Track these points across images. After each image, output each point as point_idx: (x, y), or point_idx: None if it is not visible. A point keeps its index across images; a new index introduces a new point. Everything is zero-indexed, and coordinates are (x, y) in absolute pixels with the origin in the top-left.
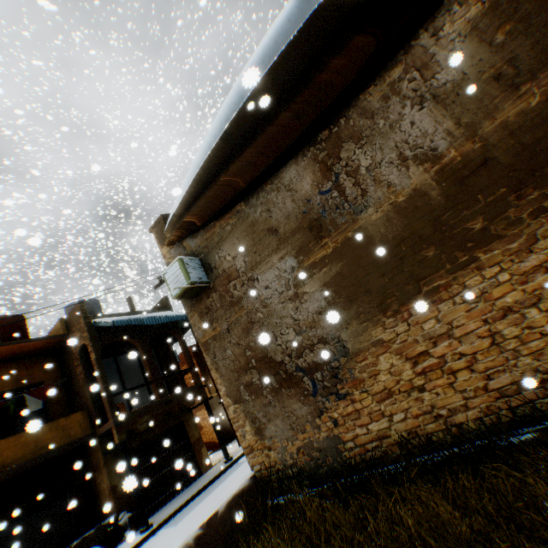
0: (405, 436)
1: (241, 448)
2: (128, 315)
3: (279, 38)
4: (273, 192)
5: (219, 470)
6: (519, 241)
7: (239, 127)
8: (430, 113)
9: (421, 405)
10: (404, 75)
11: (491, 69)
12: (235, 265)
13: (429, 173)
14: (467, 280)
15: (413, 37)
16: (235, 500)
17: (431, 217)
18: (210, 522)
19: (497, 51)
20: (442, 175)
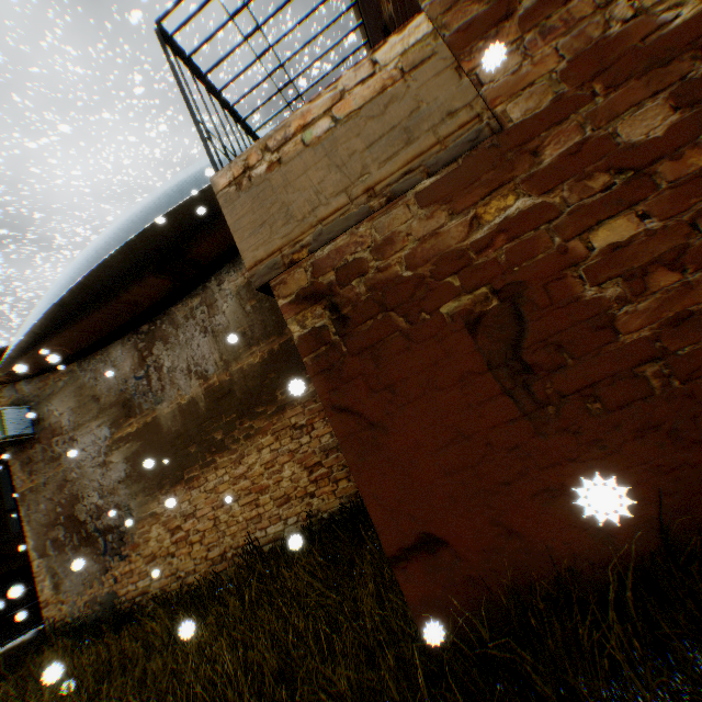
0: (159, 591)
1: None
2: None
3: (108, 244)
4: (103, 363)
5: None
6: (237, 454)
7: (76, 298)
8: (209, 342)
9: (172, 567)
10: (200, 306)
11: (242, 327)
12: (62, 422)
13: (202, 388)
14: (209, 475)
15: (209, 279)
16: (8, 653)
17: (198, 423)
18: None
19: (247, 316)
20: (208, 392)
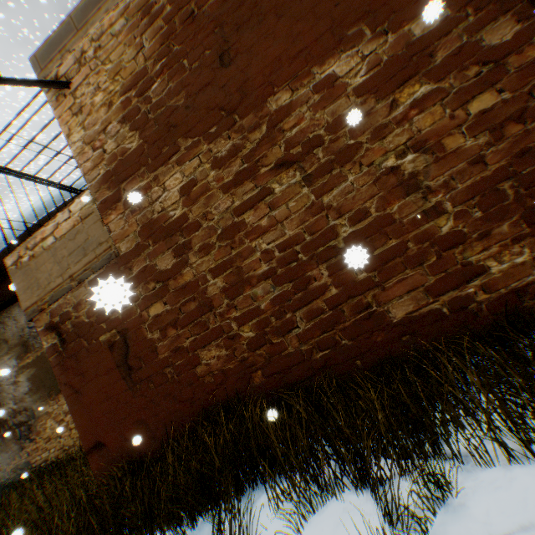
0: (55, 459)
1: None
2: None
3: None
4: (9, 318)
5: None
6: None
7: None
8: None
9: (61, 444)
10: None
11: None
12: None
13: None
14: None
15: None
16: None
17: None
18: None
19: None
20: None
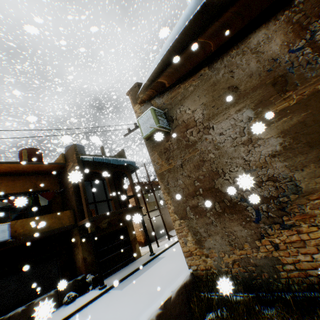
0: None
1: (159, 248)
2: (101, 157)
3: None
4: (238, 56)
5: (147, 260)
6: None
7: None
8: None
9: None
10: None
11: None
12: (194, 117)
13: None
14: None
15: None
16: (182, 290)
17: None
18: (166, 305)
19: None
20: None
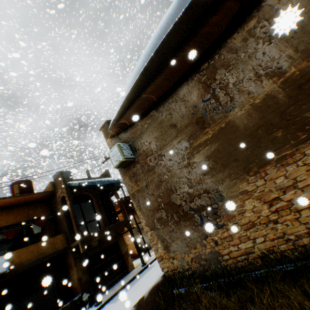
0: (264, 252)
1: (150, 257)
2: (87, 180)
3: (177, 10)
4: (173, 102)
5: (139, 270)
6: None
7: (152, 65)
8: (275, 46)
9: (275, 232)
10: (257, 25)
11: None
12: (150, 147)
13: (276, 83)
14: (306, 150)
15: (263, 0)
16: (154, 289)
17: (279, 111)
18: (139, 303)
19: None
20: (285, 84)
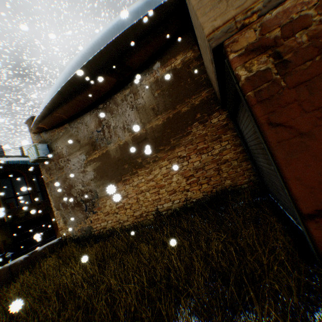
0: (111, 228)
1: None
2: (20, 157)
3: (82, 59)
4: (80, 124)
5: None
6: (149, 169)
7: (66, 90)
8: (134, 113)
9: (116, 218)
10: (129, 94)
11: (152, 105)
12: (63, 152)
13: (130, 136)
14: (134, 179)
15: (134, 79)
16: (48, 247)
17: (129, 154)
18: (33, 253)
19: (155, 99)
20: (134, 139)
